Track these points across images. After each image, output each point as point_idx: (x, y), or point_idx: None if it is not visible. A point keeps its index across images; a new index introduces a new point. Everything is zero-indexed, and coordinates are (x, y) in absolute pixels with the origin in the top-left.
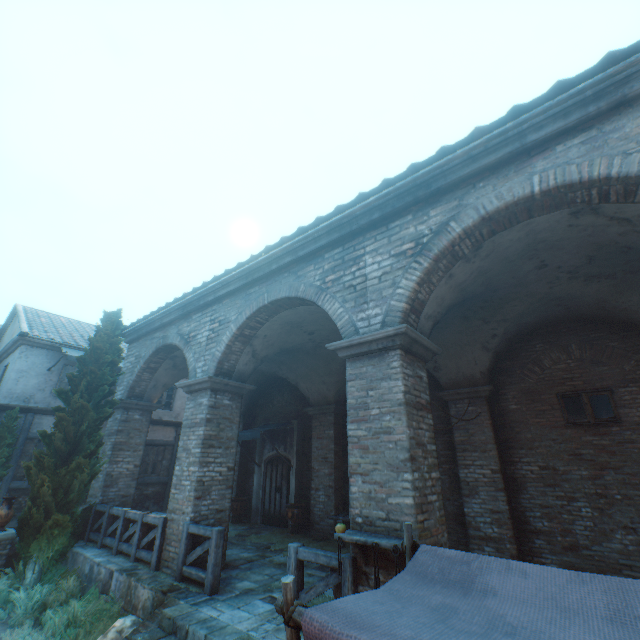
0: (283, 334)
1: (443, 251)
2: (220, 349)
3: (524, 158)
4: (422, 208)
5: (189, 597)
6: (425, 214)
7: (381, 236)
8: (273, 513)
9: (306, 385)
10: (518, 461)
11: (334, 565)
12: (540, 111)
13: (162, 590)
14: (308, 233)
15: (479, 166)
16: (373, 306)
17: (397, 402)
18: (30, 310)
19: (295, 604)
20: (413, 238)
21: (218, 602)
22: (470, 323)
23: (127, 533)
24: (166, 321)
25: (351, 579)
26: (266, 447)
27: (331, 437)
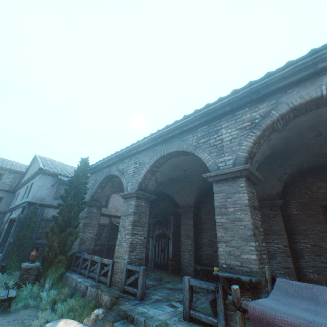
0: (171, 170)
1: (268, 126)
2: (140, 177)
3: (315, 76)
4: (254, 104)
5: (130, 301)
6: (256, 107)
7: (230, 119)
8: (160, 263)
9: (178, 197)
10: (298, 241)
11: (211, 289)
12: (326, 51)
13: (115, 296)
14: (189, 118)
15: (289, 81)
16: (227, 155)
17: (244, 205)
18: (42, 157)
19: (241, 299)
20: (249, 120)
21: (145, 304)
22: (271, 166)
23: (93, 267)
24: (110, 163)
25: (222, 296)
26: (156, 229)
27: (191, 225)
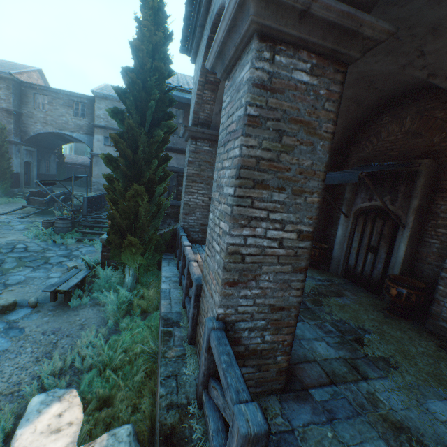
0: None
1: None
2: None
3: None
4: None
5: None
6: None
7: None
8: (359, 272)
9: None
10: None
11: None
12: None
13: (160, 427)
14: None
15: None
16: None
17: None
18: None
19: None
20: None
21: None
22: None
23: (185, 270)
24: None
25: None
26: (358, 196)
27: None
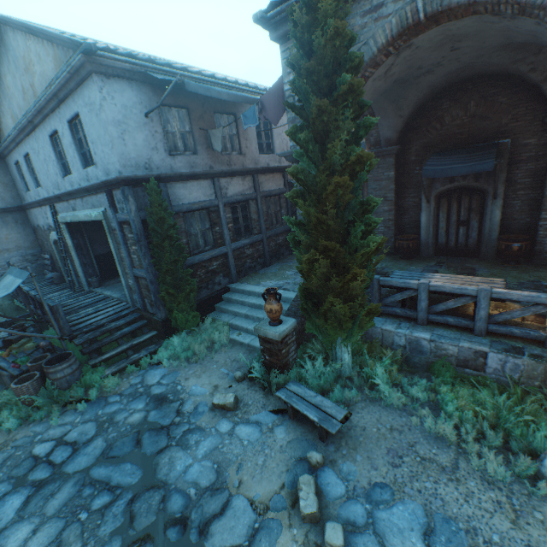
0: None
1: None
2: None
3: None
4: None
5: None
6: None
7: None
8: (453, 246)
9: None
10: None
11: None
12: None
13: None
14: None
15: None
16: None
17: None
18: None
19: None
20: None
21: None
22: None
23: (440, 307)
24: None
25: None
26: (437, 181)
27: None
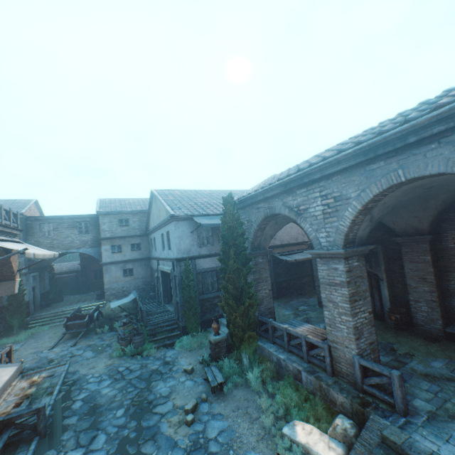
0: (400, 196)
1: None
2: (344, 224)
3: None
4: None
5: (388, 417)
6: None
7: None
8: None
9: (391, 219)
10: None
11: None
12: None
13: (357, 403)
14: None
15: None
16: None
17: None
18: (159, 192)
19: None
20: None
21: (420, 429)
22: None
23: (292, 342)
24: (268, 196)
25: None
26: None
27: (427, 262)
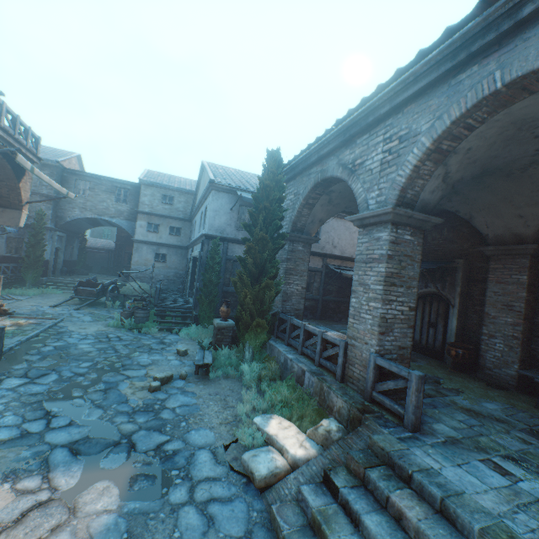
0: (496, 145)
1: None
2: (403, 173)
3: None
4: None
5: (389, 427)
6: None
7: None
8: (424, 344)
9: (485, 220)
10: None
11: None
12: None
13: (357, 408)
14: None
15: None
16: None
17: None
18: (211, 165)
19: None
20: None
21: (426, 447)
22: None
23: (308, 342)
24: (323, 153)
25: None
26: None
27: (521, 284)
